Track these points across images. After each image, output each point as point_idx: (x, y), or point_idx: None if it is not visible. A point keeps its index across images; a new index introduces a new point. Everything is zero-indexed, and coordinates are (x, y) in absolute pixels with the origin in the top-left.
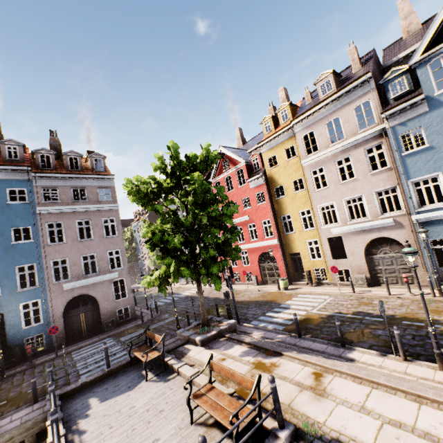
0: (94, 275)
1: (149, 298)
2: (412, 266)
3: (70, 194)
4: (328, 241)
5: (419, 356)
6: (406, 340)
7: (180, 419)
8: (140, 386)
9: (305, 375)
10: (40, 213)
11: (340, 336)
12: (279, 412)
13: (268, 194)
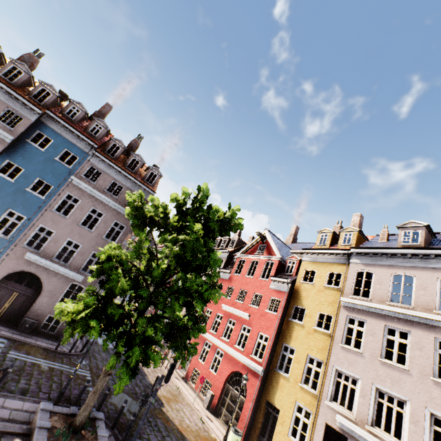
0: (62, 263)
1: None
2: None
3: (108, 183)
4: (325, 429)
5: None
6: None
7: None
8: None
9: None
10: (71, 182)
11: None
12: None
13: (284, 306)
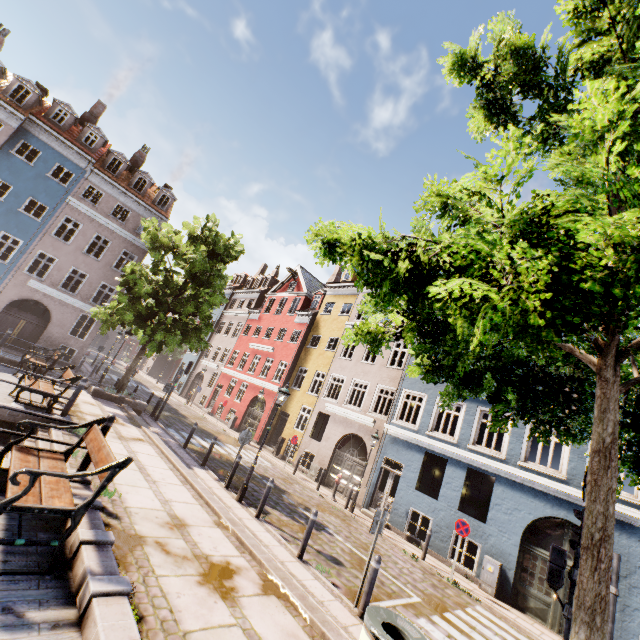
0: (70, 293)
1: (114, 372)
2: (277, 403)
3: (113, 207)
4: (318, 415)
5: (244, 497)
6: (257, 494)
7: (6, 391)
8: (4, 373)
9: (132, 435)
10: (69, 203)
11: (206, 454)
12: (70, 403)
13: (303, 336)
